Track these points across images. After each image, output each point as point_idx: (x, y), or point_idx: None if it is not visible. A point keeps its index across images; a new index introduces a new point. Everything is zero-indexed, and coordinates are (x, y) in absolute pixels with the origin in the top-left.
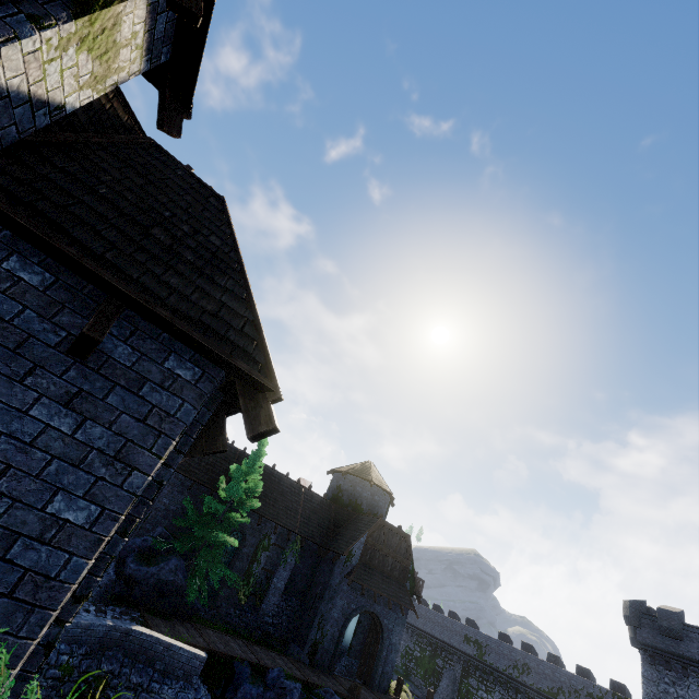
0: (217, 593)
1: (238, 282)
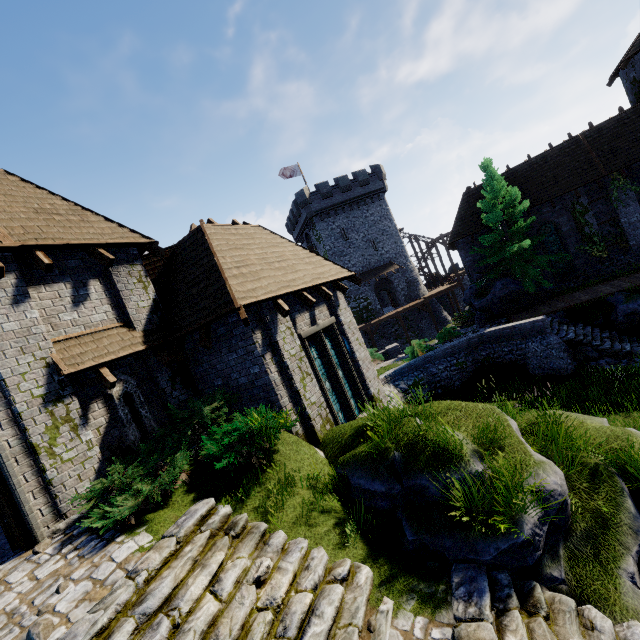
0: (572, 268)
1: (217, 269)
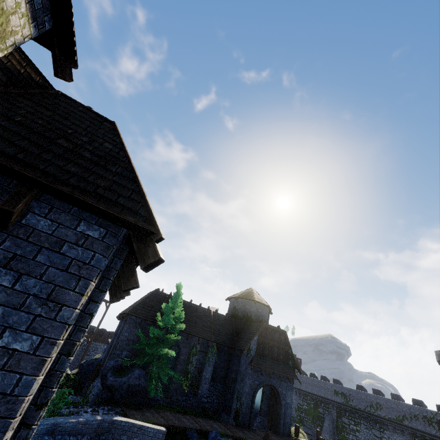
0: (169, 388)
1: (126, 169)
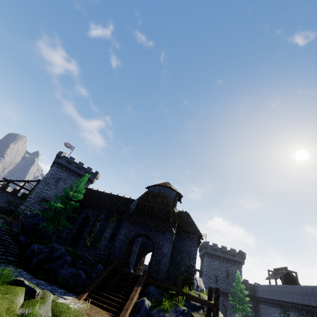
0: (78, 242)
1: None
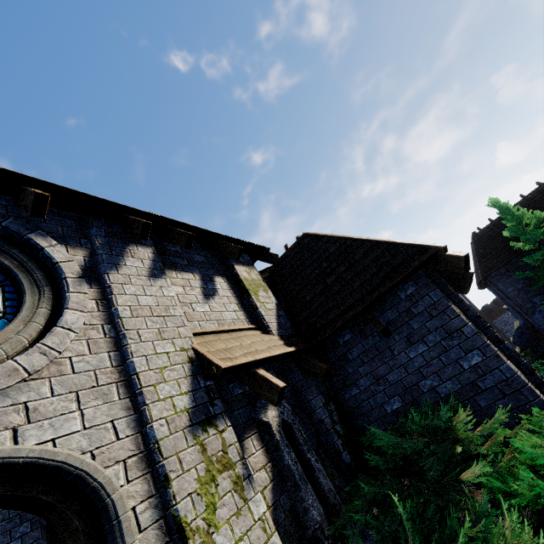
0: None
1: (359, 244)
